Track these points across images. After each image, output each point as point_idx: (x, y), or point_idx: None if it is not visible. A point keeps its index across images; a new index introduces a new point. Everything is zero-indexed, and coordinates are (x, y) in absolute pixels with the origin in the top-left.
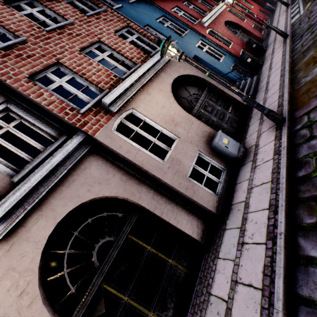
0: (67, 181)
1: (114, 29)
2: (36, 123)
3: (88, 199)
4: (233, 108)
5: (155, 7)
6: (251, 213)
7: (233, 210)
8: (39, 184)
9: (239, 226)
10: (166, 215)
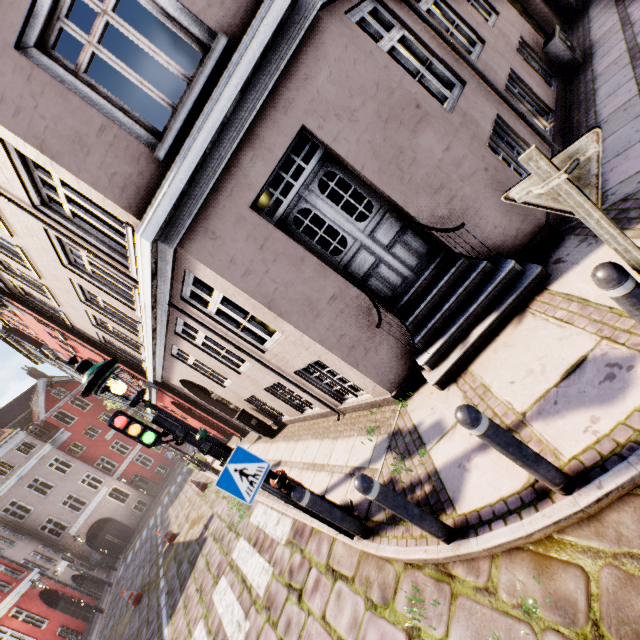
0: None
1: None
2: None
3: None
4: None
5: None
6: None
7: None
8: None
9: None
10: None
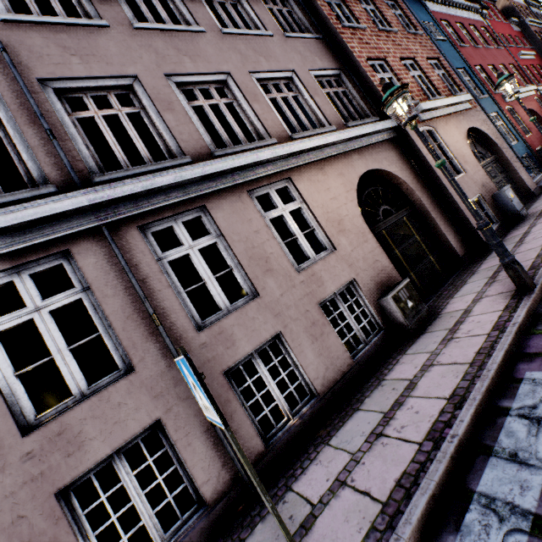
0: (375, 149)
1: (427, 55)
2: (357, 97)
3: (388, 170)
4: (515, 188)
5: (458, 55)
6: (533, 232)
7: (506, 241)
8: (362, 137)
9: (515, 241)
10: (439, 222)
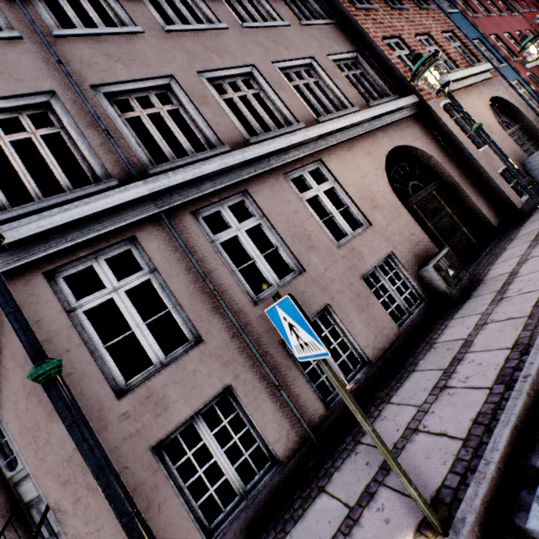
0: (399, 126)
1: (441, 29)
2: (376, 77)
3: (413, 146)
4: None
5: (471, 26)
6: None
7: None
8: (386, 115)
9: None
10: (469, 193)
